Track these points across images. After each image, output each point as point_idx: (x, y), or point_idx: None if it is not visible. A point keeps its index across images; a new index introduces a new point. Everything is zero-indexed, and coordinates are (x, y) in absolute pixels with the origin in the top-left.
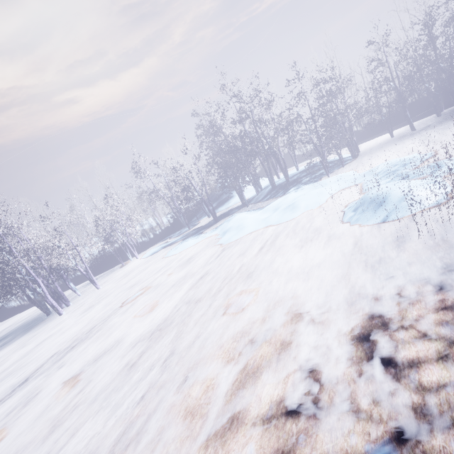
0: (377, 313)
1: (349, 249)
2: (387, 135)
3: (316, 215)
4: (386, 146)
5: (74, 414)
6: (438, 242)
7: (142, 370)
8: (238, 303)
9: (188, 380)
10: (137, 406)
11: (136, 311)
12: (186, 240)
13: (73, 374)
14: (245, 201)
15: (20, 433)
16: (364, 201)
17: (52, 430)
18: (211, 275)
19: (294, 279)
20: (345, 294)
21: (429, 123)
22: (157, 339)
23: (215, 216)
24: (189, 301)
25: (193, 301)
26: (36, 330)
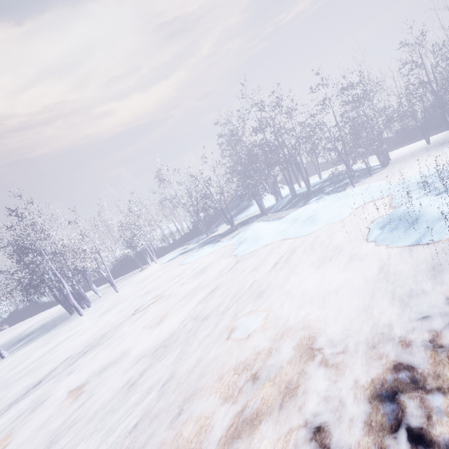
0: (404, 364)
1: (373, 274)
2: (423, 142)
3: (338, 230)
4: (421, 154)
5: (71, 431)
6: None
7: (140, 392)
8: (245, 327)
9: (182, 414)
10: (128, 436)
11: (146, 321)
12: (202, 248)
13: (79, 384)
14: (264, 210)
15: (22, 442)
16: (393, 218)
17: (49, 446)
18: (222, 290)
19: (308, 304)
20: (366, 332)
21: None
22: (160, 357)
23: (232, 225)
24: (196, 316)
25: (200, 318)
26: (59, 329)
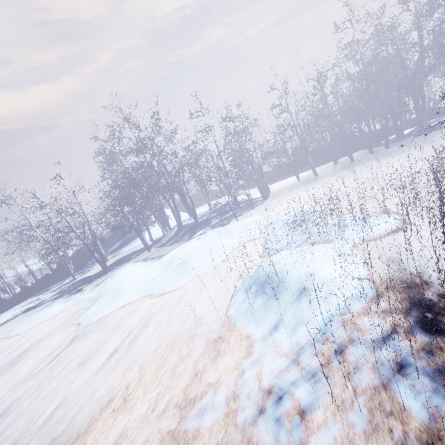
0: None
1: (222, 400)
2: (295, 178)
3: (207, 285)
4: (293, 189)
5: None
6: (368, 431)
7: None
8: None
9: None
10: None
11: None
12: (50, 305)
13: None
14: (146, 244)
15: None
16: (258, 280)
17: None
18: (6, 421)
19: None
20: None
21: (328, 169)
22: None
23: (104, 265)
24: None
25: None
26: None
